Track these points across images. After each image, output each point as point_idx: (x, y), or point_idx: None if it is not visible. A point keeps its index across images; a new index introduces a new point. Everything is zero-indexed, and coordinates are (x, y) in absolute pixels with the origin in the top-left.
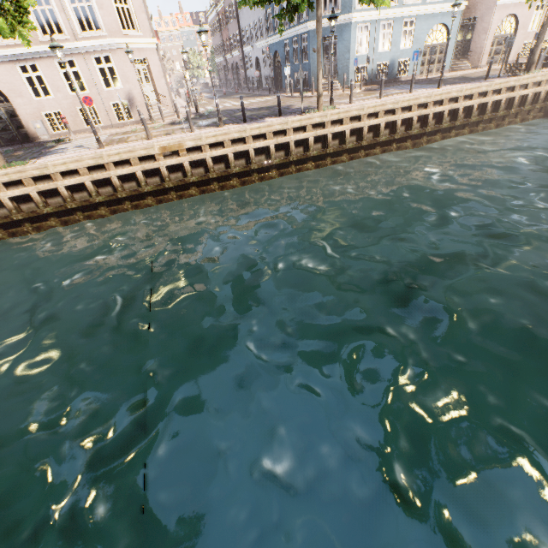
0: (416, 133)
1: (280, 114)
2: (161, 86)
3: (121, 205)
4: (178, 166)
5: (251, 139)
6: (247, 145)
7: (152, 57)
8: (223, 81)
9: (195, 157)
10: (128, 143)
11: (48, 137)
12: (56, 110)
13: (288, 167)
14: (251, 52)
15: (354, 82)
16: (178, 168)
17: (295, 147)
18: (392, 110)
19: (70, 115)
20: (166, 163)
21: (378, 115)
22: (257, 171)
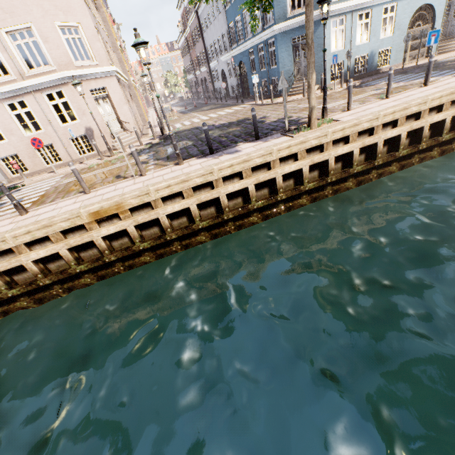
0: (448, 138)
1: (257, 136)
2: (124, 112)
3: (49, 289)
4: (122, 230)
5: (220, 181)
6: (215, 192)
7: (112, 85)
8: (195, 94)
9: (143, 219)
10: (60, 200)
11: (6, 182)
12: (13, 154)
13: (275, 206)
14: (217, 66)
15: (329, 81)
16: (122, 232)
17: (283, 180)
18: (415, 113)
19: (28, 156)
20: (101, 232)
21: (397, 122)
22: (232, 218)
